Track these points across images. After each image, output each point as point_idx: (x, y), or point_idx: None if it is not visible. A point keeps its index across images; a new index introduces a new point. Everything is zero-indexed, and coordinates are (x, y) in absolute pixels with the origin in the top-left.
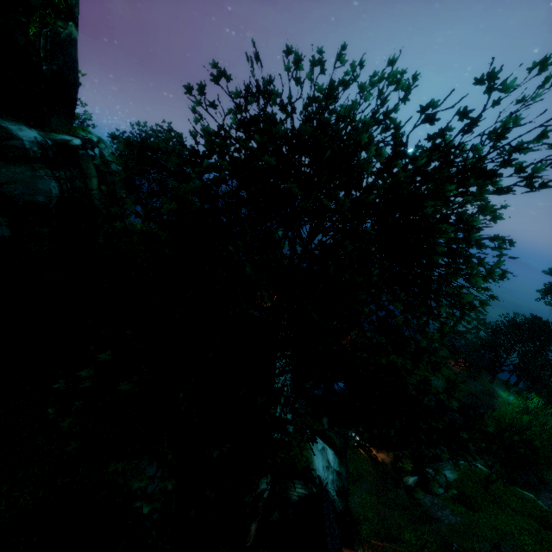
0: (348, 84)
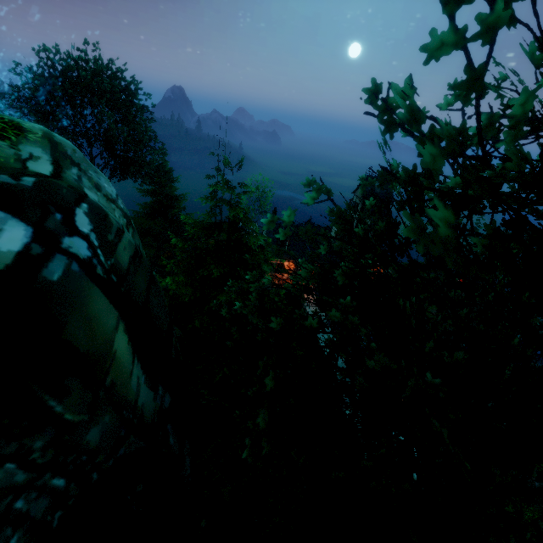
0: None
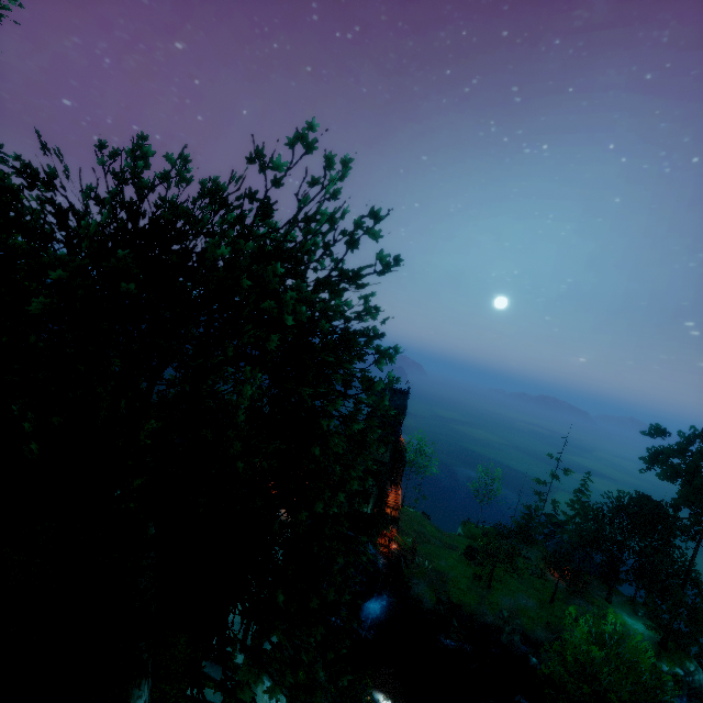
0: (170, 177)
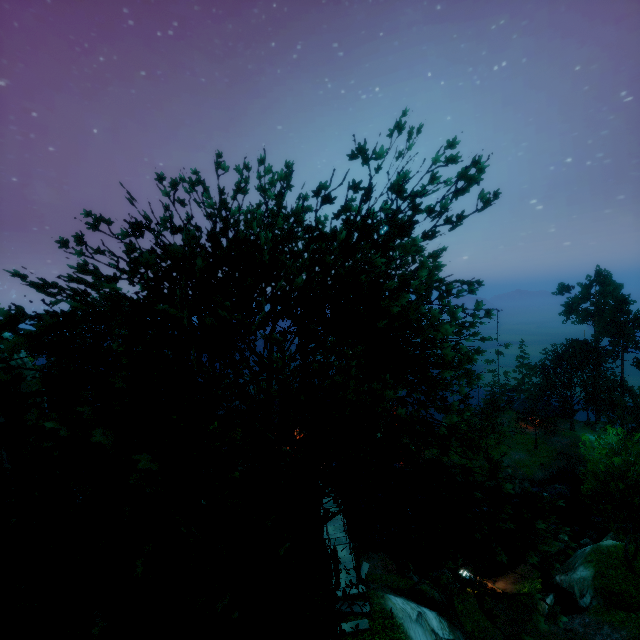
0: (240, 190)
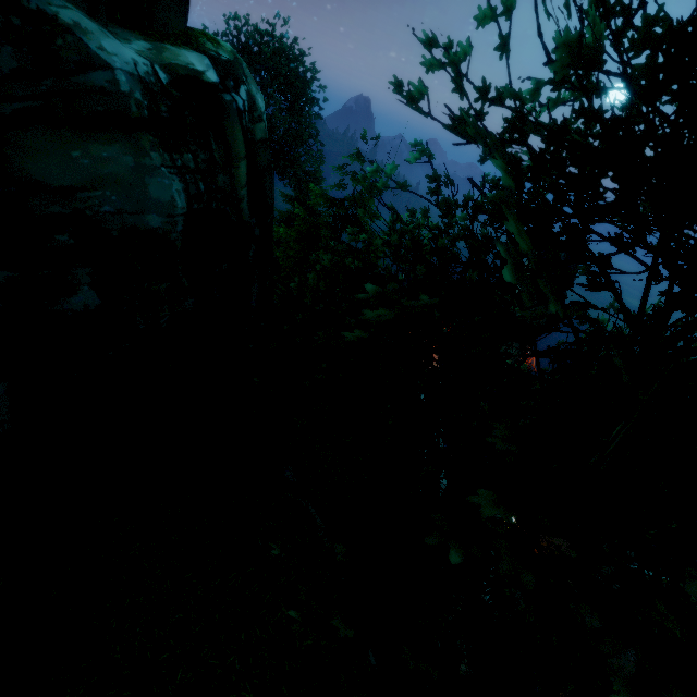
0: None
